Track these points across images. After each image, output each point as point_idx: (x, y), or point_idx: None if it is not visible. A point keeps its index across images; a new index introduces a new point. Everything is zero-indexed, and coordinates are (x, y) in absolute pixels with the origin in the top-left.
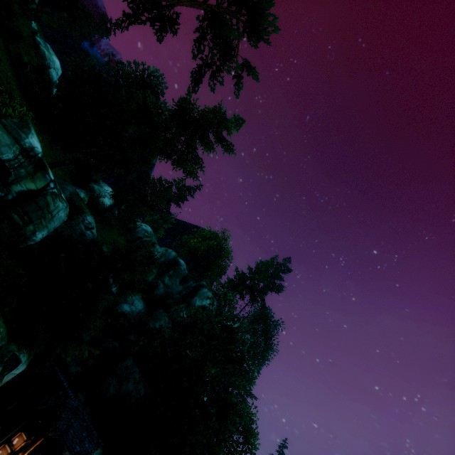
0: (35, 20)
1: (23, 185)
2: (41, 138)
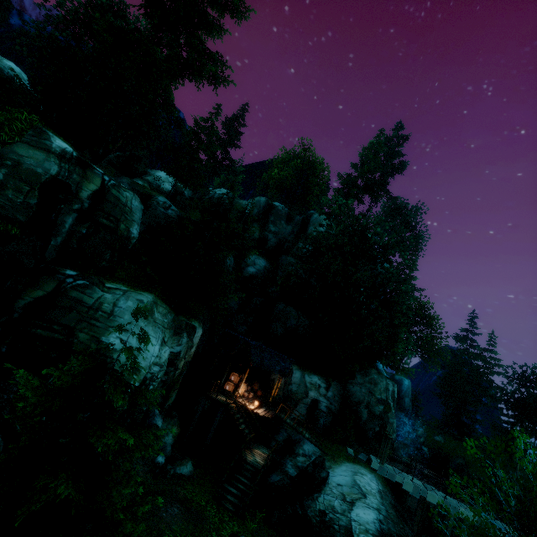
0: None
1: (86, 189)
2: (63, 139)
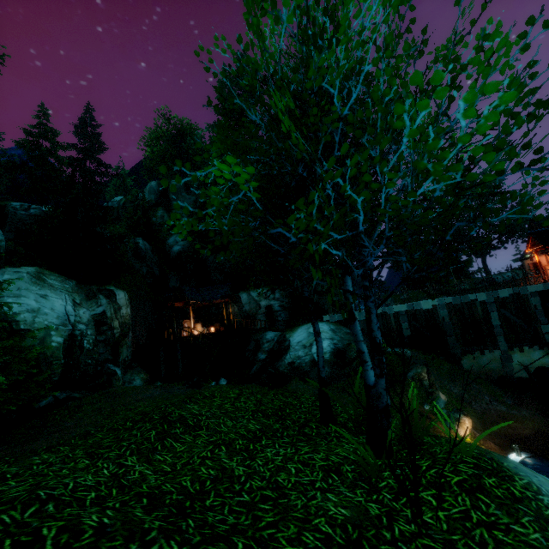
0: None
1: None
2: None
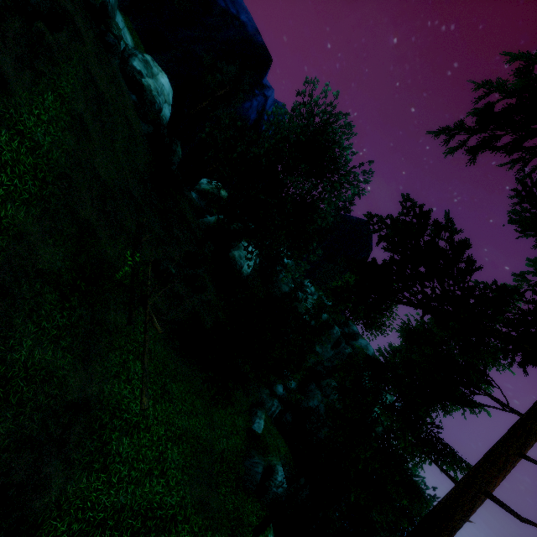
0: (119, 5)
1: None
2: None
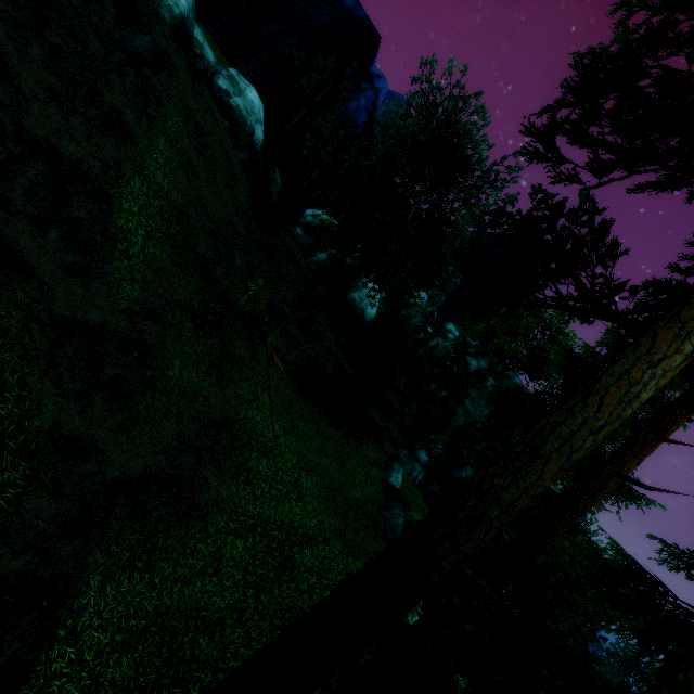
0: (196, 16)
1: None
2: None
